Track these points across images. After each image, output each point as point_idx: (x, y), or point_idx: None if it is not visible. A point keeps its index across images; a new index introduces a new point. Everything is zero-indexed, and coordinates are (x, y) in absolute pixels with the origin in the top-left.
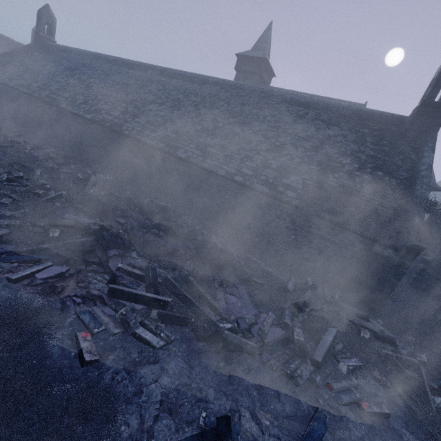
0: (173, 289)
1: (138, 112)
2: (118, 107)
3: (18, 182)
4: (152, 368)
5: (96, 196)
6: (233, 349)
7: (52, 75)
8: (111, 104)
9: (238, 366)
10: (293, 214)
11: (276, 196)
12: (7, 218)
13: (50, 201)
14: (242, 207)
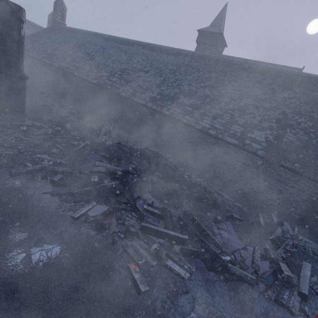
0: (186, 227)
1: (130, 78)
2: (115, 74)
3: (58, 134)
4: (187, 297)
5: (111, 145)
6: (235, 279)
7: (66, 50)
8: (109, 72)
9: (244, 295)
10: (258, 162)
11: (244, 147)
12: (59, 164)
13: (81, 149)
14: (213, 154)
